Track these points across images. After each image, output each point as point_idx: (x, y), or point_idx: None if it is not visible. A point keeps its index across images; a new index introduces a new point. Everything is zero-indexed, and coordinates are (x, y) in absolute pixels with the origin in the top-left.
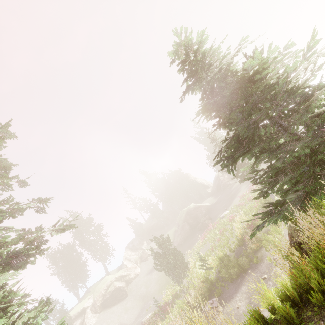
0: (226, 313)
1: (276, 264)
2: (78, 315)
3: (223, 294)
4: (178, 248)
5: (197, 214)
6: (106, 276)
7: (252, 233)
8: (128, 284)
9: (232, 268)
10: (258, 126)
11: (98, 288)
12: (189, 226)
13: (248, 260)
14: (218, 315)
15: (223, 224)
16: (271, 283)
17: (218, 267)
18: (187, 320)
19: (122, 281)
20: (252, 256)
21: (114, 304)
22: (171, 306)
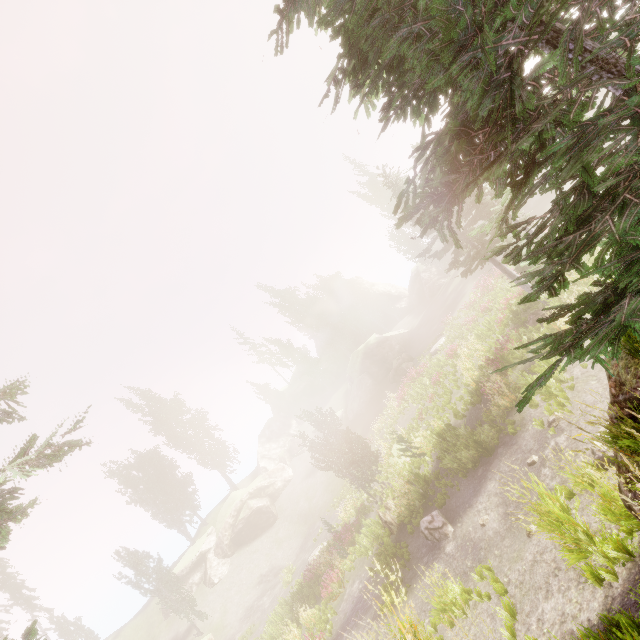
0: (461, 537)
1: (555, 431)
2: (195, 565)
3: (451, 500)
4: (357, 422)
5: (384, 353)
6: (233, 493)
7: (524, 398)
8: (275, 500)
9: (465, 450)
10: (521, 75)
11: (222, 516)
12: (372, 378)
13: (495, 430)
14: (445, 542)
15: (437, 366)
16: (549, 471)
17: (435, 450)
18: (388, 555)
19: (263, 497)
20: (503, 421)
21: (254, 537)
22: (356, 530)
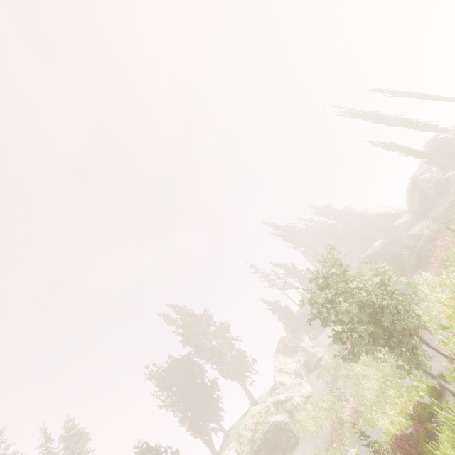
0: None
1: None
2: None
3: None
4: None
5: (395, 251)
6: (252, 407)
7: None
8: (294, 418)
9: None
10: None
11: (242, 430)
12: None
13: None
14: None
15: None
16: None
17: None
18: None
19: (281, 412)
20: None
21: None
22: (421, 443)
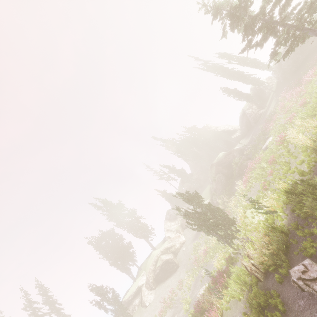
0: None
1: None
2: (135, 294)
3: None
4: (219, 204)
5: (230, 161)
6: (153, 251)
7: None
8: (176, 255)
9: None
10: None
11: (148, 265)
12: (225, 177)
13: None
14: None
15: (270, 153)
16: None
17: (286, 206)
18: (259, 302)
19: (169, 253)
20: None
21: (166, 278)
22: (227, 275)
